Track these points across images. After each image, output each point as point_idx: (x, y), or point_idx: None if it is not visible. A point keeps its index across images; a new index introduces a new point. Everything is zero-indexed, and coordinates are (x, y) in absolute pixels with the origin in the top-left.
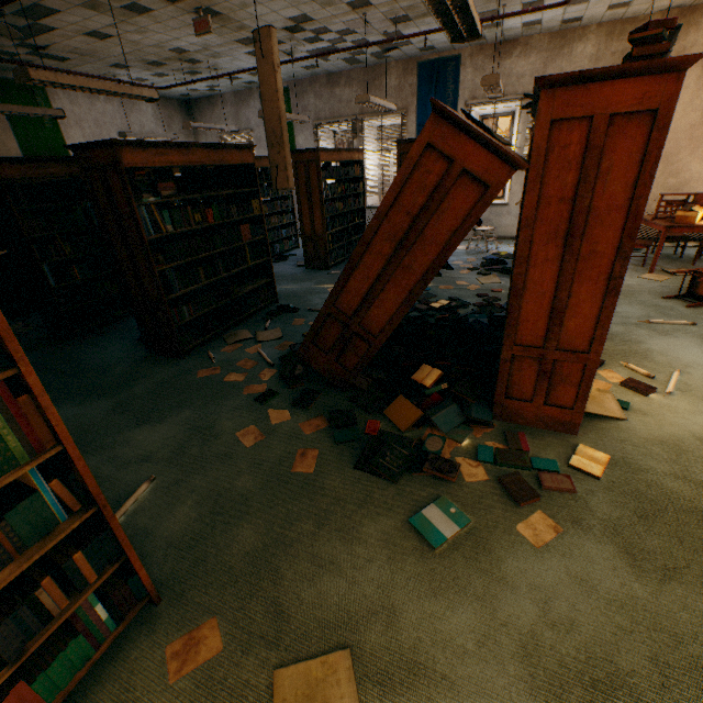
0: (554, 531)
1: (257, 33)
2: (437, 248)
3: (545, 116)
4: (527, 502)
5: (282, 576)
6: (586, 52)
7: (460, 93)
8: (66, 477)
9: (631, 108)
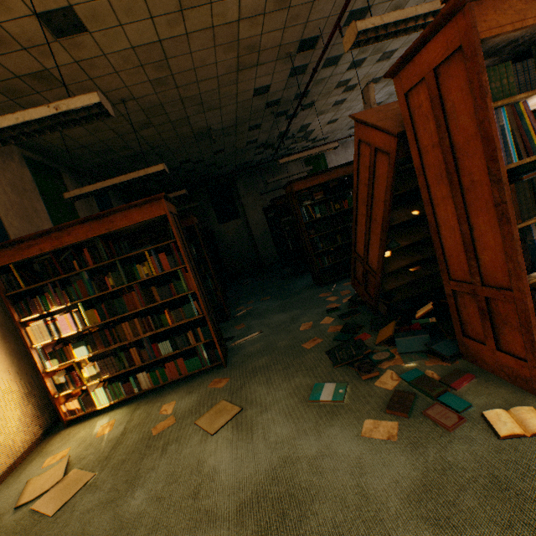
0: (387, 436)
1: (362, 92)
2: (382, 204)
3: (400, 94)
4: (393, 412)
5: (254, 378)
6: None
7: None
8: (199, 302)
9: (443, 56)
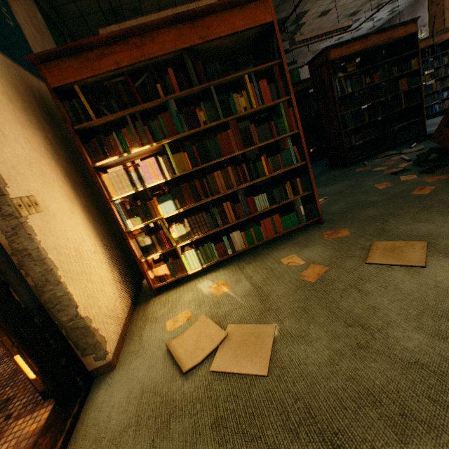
0: None
1: None
2: None
3: None
4: None
5: (388, 222)
6: None
7: None
8: (297, 147)
9: None
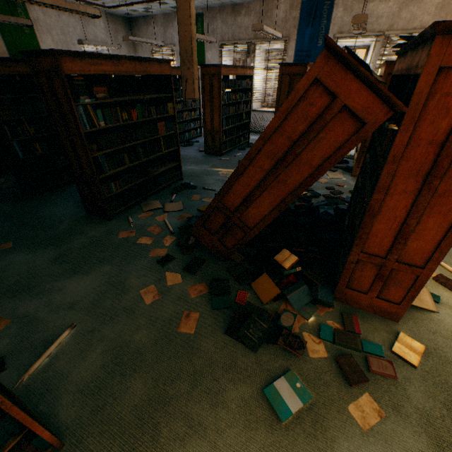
0: (378, 415)
1: None
2: (310, 170)
3: (434, 62)
4: (358, 384)
5: (160, 432)
6: (434, 0)
7: (331, 28)
8: None
9: None
